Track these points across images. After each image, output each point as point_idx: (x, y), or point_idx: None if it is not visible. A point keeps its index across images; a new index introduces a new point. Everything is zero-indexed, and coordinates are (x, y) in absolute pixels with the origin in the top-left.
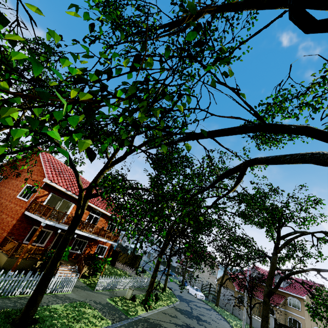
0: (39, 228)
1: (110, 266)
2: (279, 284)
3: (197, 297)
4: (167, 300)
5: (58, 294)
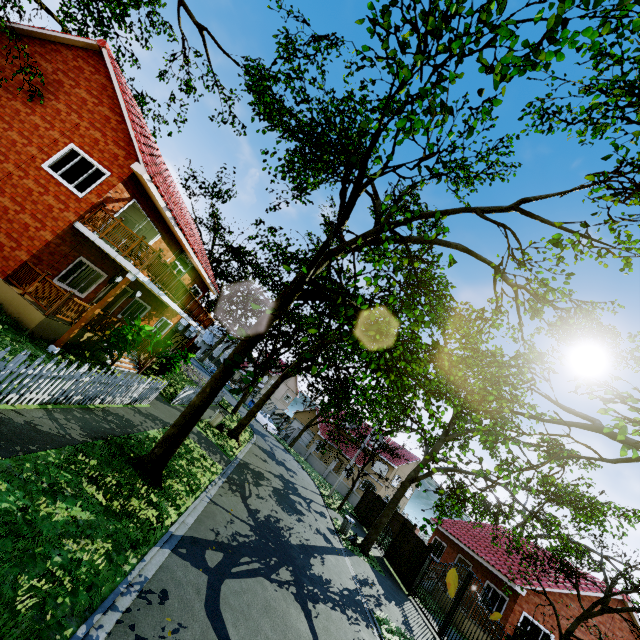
0: (122, 283)
1: None
2: (430, 474)
3: (268, 429)
4: (245, 430)
5: (139, 407)
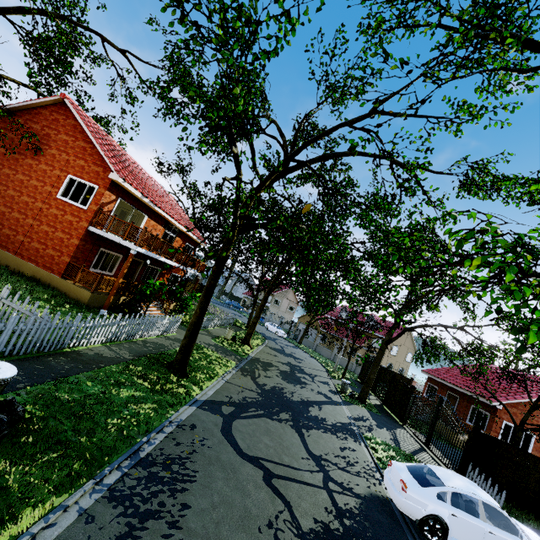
0: (129, 258)
1: None
2: (401, 335)
3: (279, 335)
4: (257, 338)
5: (168, 336)
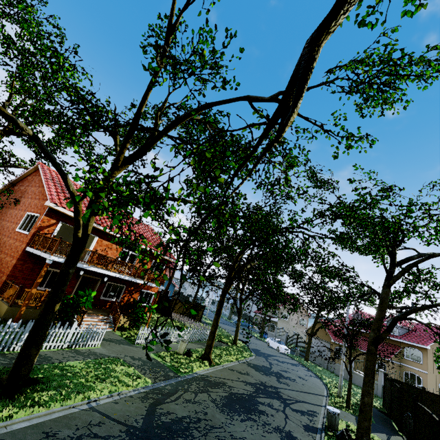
0: (44, 267)
1: (162, 317)
2: (391, 327)
3: (280, 351)
4: (238, 354)
5: (80, 349)
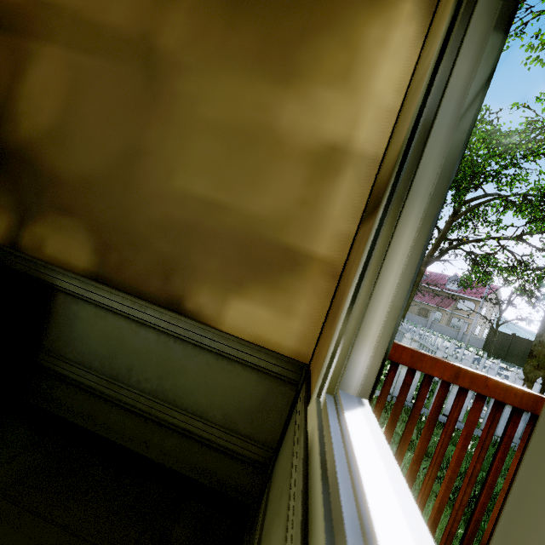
0: None
1: None
2: None
3: None
4: None
5: None
